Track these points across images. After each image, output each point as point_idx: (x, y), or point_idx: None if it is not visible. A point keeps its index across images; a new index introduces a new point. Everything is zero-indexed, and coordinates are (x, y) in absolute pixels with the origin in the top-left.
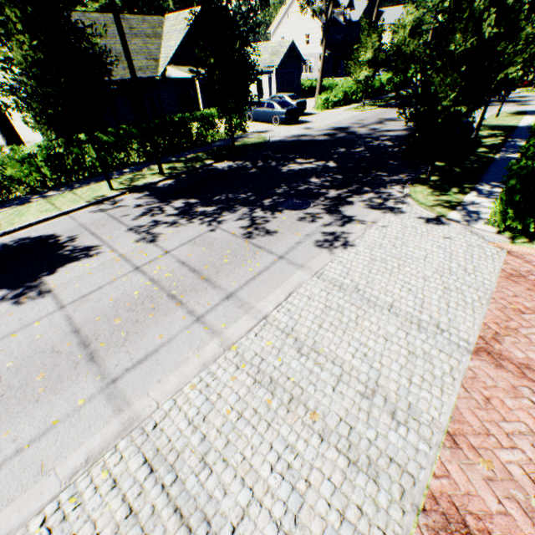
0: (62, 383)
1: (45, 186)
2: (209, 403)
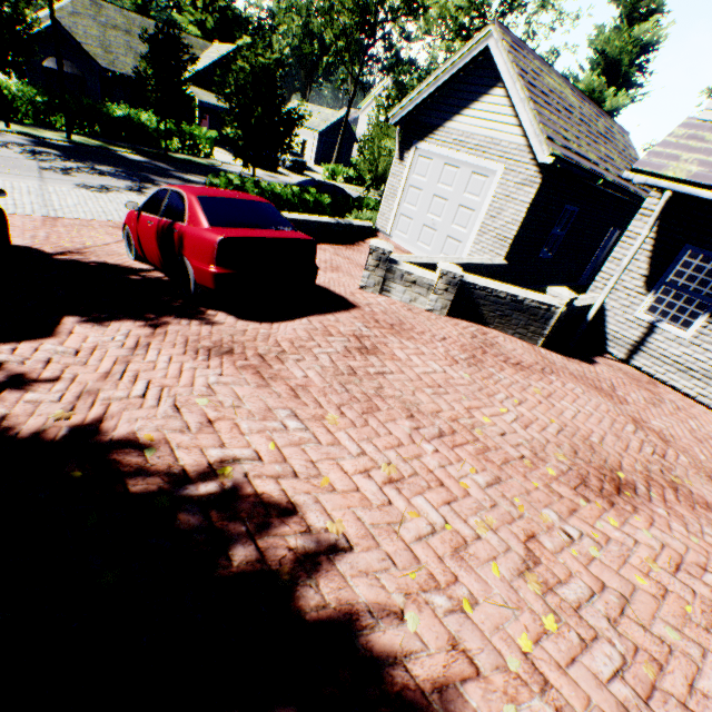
0: None
1: None
2: None
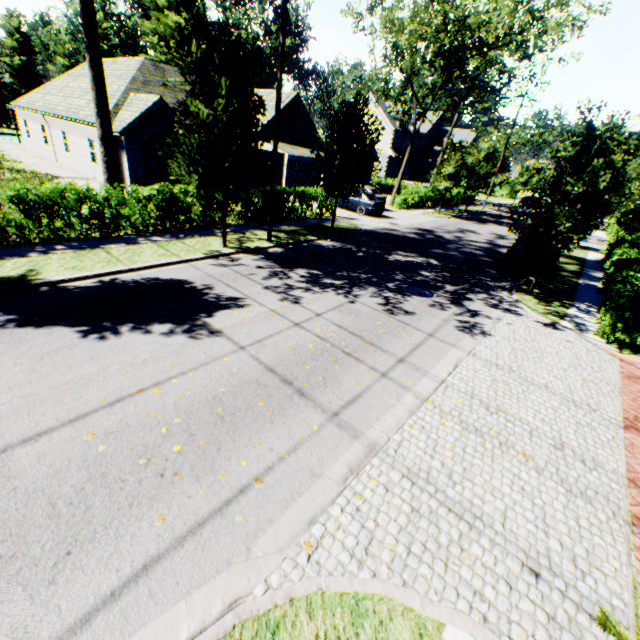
0: (286, 410)
1: (145, 230)
2: (432, 439)
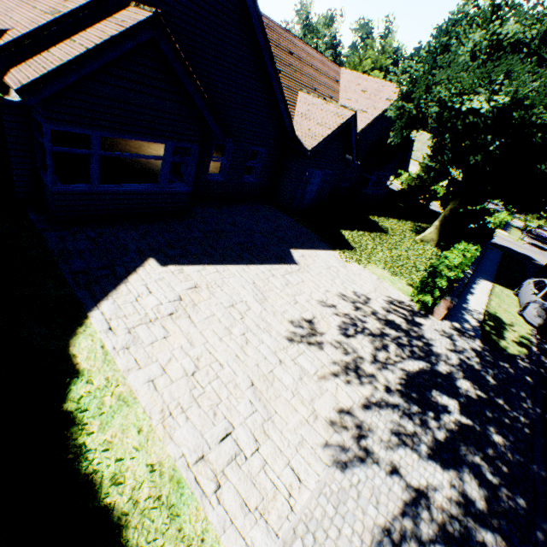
0: None
1: None
2: None
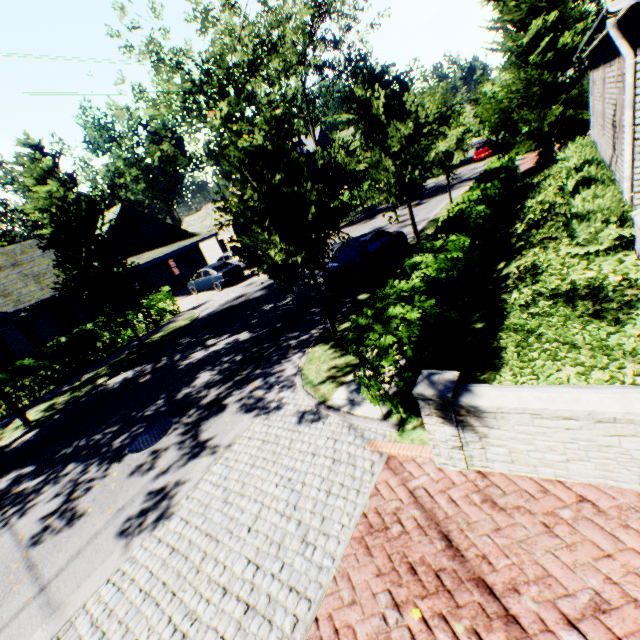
0: None
1: None
2: None
